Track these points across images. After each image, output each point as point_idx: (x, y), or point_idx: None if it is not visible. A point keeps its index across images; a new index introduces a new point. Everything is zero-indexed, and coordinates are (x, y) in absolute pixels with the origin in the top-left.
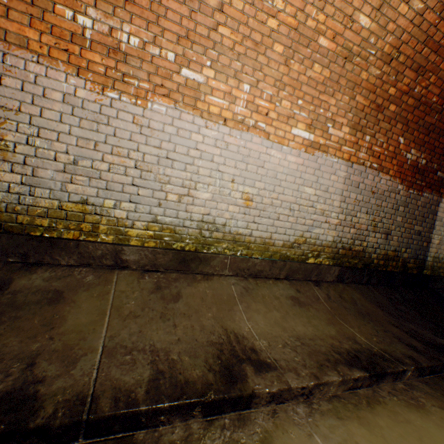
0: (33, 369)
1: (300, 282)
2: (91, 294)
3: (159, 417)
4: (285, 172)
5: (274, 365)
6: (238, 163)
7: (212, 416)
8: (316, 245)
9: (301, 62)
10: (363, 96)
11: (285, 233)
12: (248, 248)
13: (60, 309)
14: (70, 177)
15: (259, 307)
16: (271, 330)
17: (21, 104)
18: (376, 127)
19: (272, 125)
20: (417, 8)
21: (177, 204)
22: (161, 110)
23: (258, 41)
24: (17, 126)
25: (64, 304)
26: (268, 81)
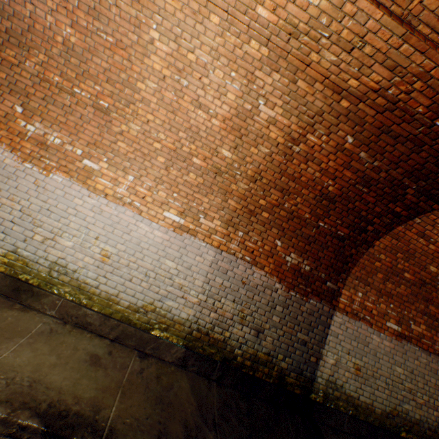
0: None
1: (124, 346)
2: None
3: None
4: (149, 242)
5: None
6: (107, 226)
7: None
8: (166, 318)
9: (179, 170)
10: (235, 201)
11: (134, 295)
12: (91, 299)
13: None
14: None
15: (42, 347)
16: (20, 365)
17: None
18: (250, 226)
19: (147, 205)
20: (265, 151)
21: (40, 243)
22: (58, 180)
23: (146, 153)
24: None
25: None
26: (150, 177)
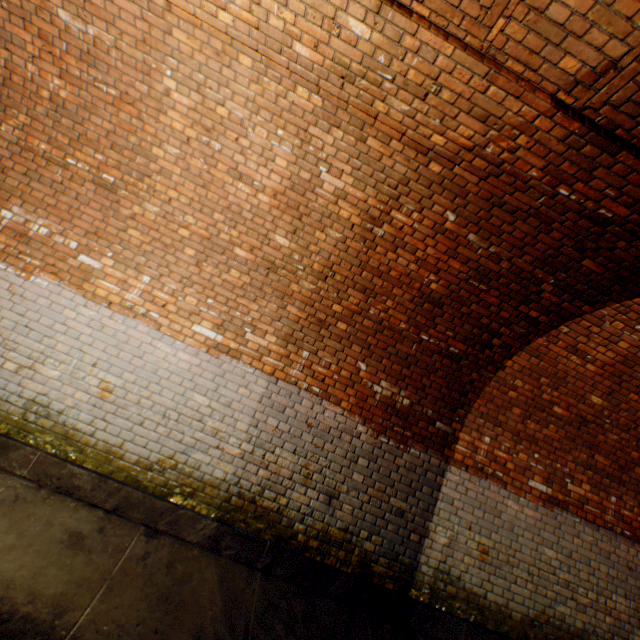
0: None
1: (125, 520)
2: None
3: None
4: (171, 369)
5: None
6: (110, 347)
7: None
8: (192, 478)
9: (216, 266)
10: (298, 307)
11: (146, 446)
12: (82, 452)
13: None
14: None
15: None
16: None
17: None
18: (320, 343)
19: (169, 317)
20: (336, 236)
21: (13, 374)
22: (43, 284)
23: (169, 243)
24: None
25: None
26: (175, 277)
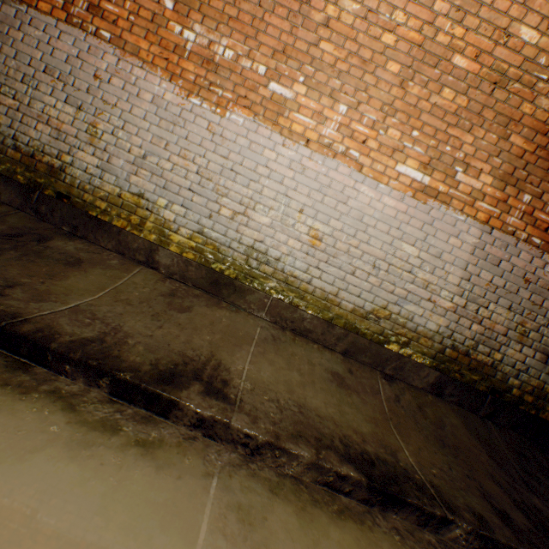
0: (7, 288)
1: (361, 364)
2: (105, 273)
3: (65, 364)
4: (376, 216)
5: (233, 401)
6: (313, 192)
7: (120, 400)
8: (405, 328)
9: (424, 85)
10: (523, 137)
11: (359, 295)
12: (302, 298)
13: (70, 271)
14: (136, 169)
15: (276, 360)
16: (271, 383)
17: (118, 100)
18: (545, 184)
19: (370, 156)
20: None
21: (229, 220)
22: (238, 121)
23: (367, 58)
24: (110, 118)
25: (76, 269)
26: (373, 104)
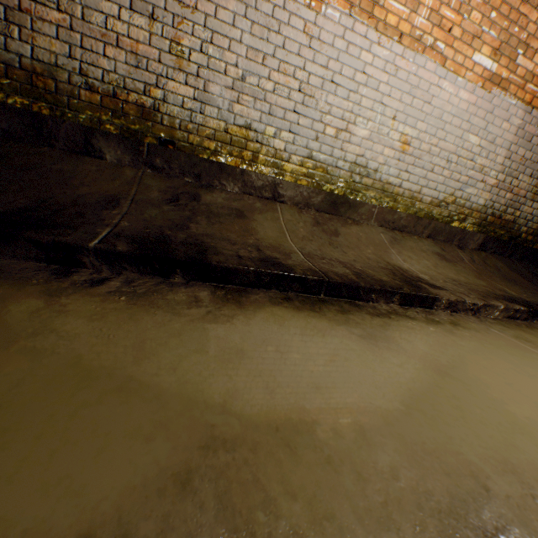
0: (263, 252)
1: (443, 243)
2: (265, 217)
3: (371, 295)
4: (452, 112)
5: (443, 288)
6: (403, 95)
7: (404, 306)
8: (464, 208)
9: None
10: None
11: (435, 189)
12: (394, 201)
13: (248, 223)
14: (237, 96)
15: (409, 255)
16: (427, 271)
17: None
18: None
19: (453, 46)
20: None
21: (333, 140)
22: (334, 17)
23: None
24: (192, 28)
25: (248, 220)
26: None
